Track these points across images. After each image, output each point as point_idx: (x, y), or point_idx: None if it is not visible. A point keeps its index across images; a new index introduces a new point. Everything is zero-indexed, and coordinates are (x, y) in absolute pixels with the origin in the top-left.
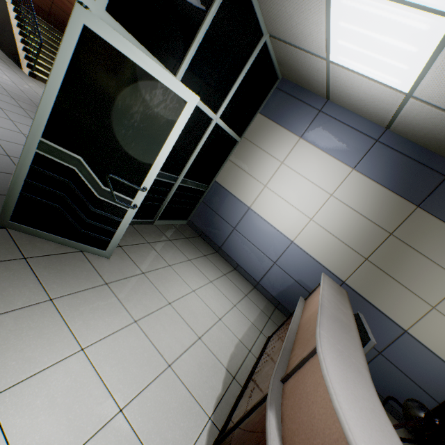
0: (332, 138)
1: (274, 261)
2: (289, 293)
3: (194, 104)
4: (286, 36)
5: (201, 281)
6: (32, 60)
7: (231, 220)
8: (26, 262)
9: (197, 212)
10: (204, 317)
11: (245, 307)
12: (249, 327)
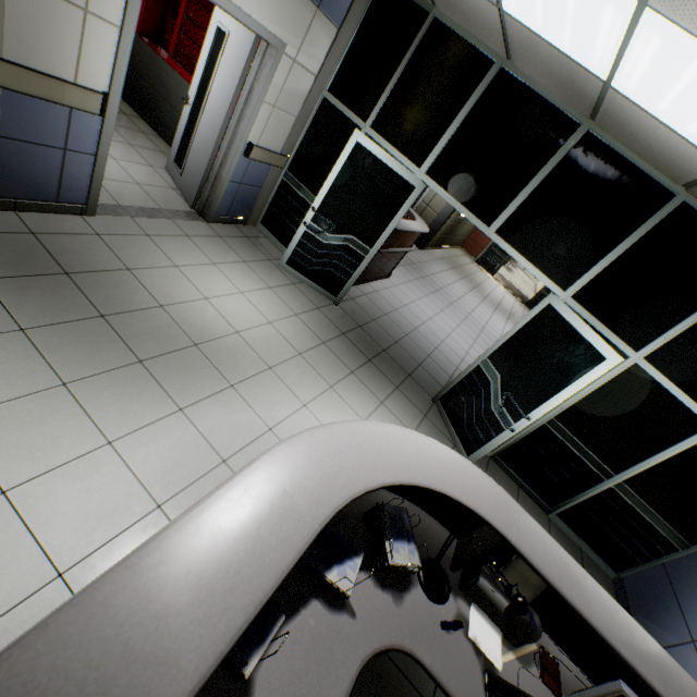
0: None
1: None
2: None
3: (613, 362)
4: None
5: None
6: None
7: (695, 622)
8: (423, 416)
9: (642, 573)
10: None
11: None
12: None
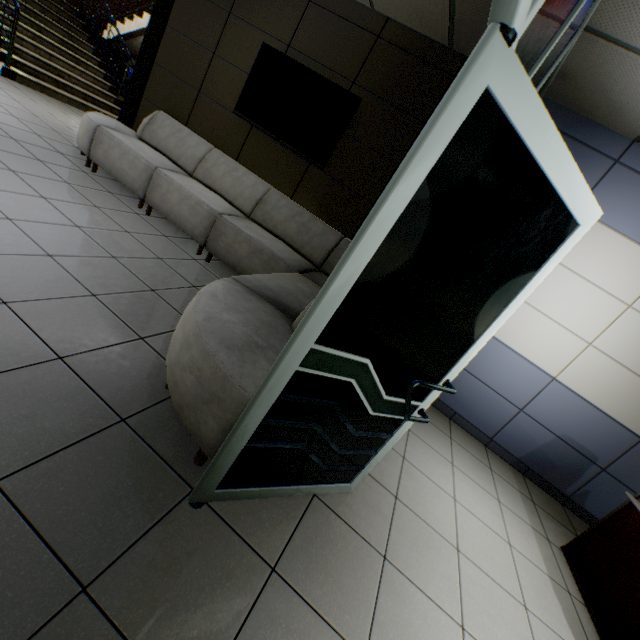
0: (636, 211)
1: (521, 408)
2: (546, 453)
3: (587, 227)
4: (638, 35)
5: (446, 471)
6: None
7: None
8: (280, 580)
9: None
10: (497, 553)
11: (506, 497)
12: (536, 539)
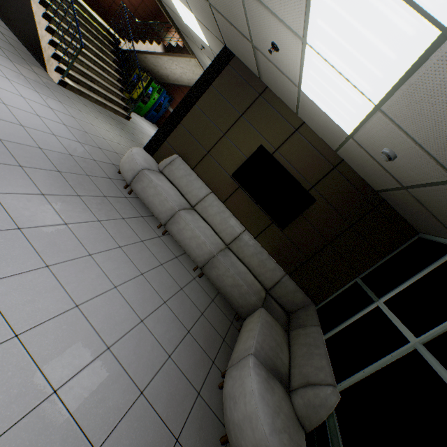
0: None
1: None
2: None
3: None
4: None
5: None
6: (60, 58)
7: None
8: None
9: None
10: None
11: None
12: None
